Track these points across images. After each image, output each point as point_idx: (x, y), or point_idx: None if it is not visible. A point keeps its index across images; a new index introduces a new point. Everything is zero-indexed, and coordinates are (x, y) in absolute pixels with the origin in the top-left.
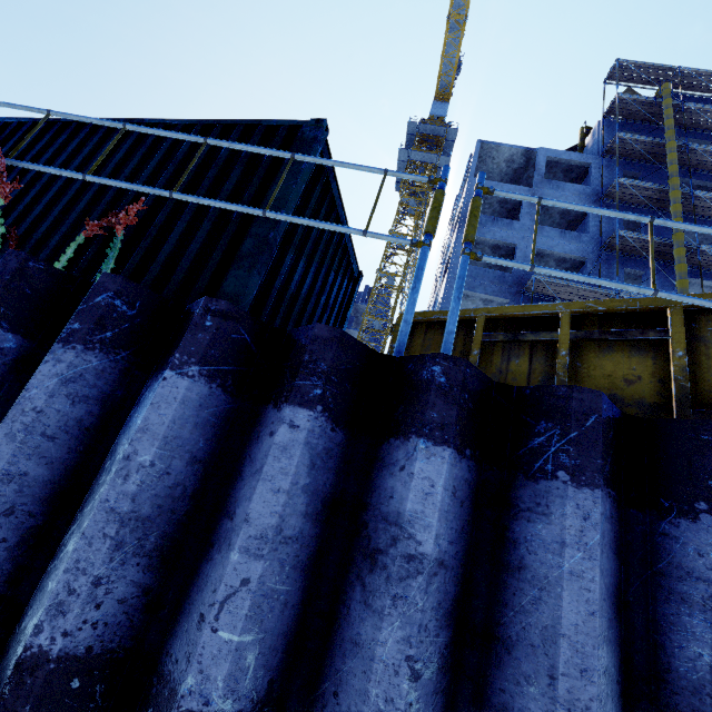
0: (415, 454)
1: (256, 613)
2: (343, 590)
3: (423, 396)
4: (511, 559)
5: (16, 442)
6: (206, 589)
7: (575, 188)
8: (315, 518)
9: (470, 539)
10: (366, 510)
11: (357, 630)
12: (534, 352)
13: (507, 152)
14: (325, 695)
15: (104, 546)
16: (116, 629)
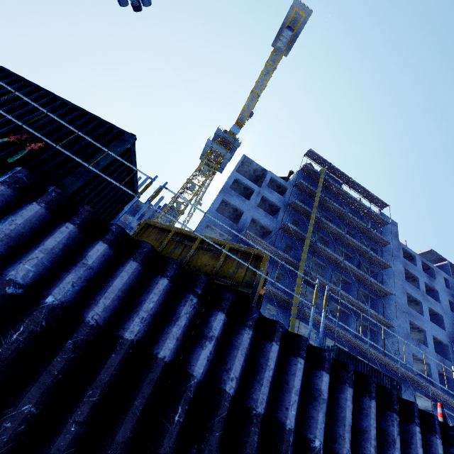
0: (98, 244)
1: (37, 265)
2: (63, 270)
3: (107, 232)
4: (111, 274)
5: None
6: (24, 257)
7: (278, 196)
8: (63, 252)
9: (104, 268)
10: (79, 254)
11: (63, 276)
12: (185, 248)
13: (255, 166)
14: (48, 288)
15: None
16: None
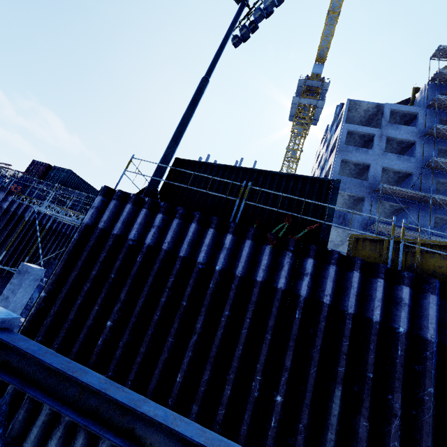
0: (403, 288)
1: (380, 310)
2: (391, 308)
3: (402, 278)
4: (419, 305)
5: (332, 282)
6: (370, 306)
7: (408, 129)
8: (384, 297)
9: (411, 302)
10: (393, 296)
11: (396, 313)
12: (407, 254)
13: (365, 106)
14: (391, 322)
15: (354, 299)
16: (356, 311)
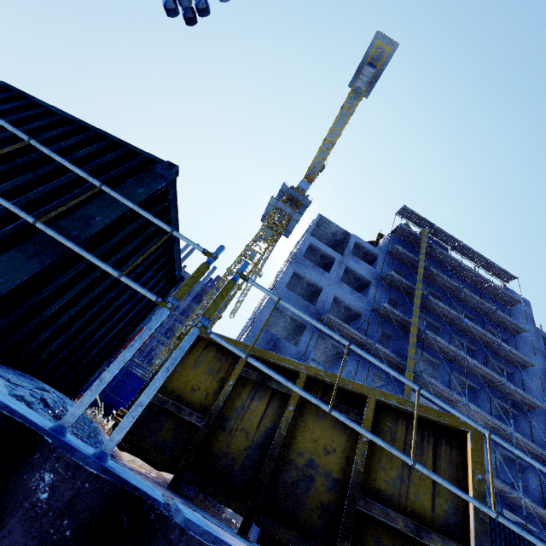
0: None
1: None
2: None
3: (8, 514)
4: None
5: None
6: None
7: (367, 266)
8: None
9: None
10: None
11: None
12: (273, 398)
13: (334, 228)
14: None
15: None
16: None
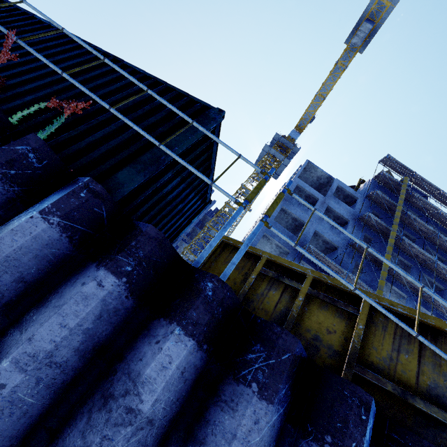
0: (170, 336)
1: None
2: (74, 416)
3: (194, 299)
4: (199, 433)
5: None
6: None
7: (346, 207)
8: (82, 355)
9: (180, 408)
10: (121, 361)
11: None
12: (285, 291)
13: (320, 173)
14: None
15: None
16: None
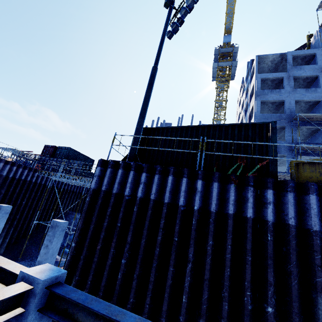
0: None
1: None
2: None
3: None
4: None
5: (293, 206)
6: None
7: (310, 67)
8: None
9: None
10: None
11: None
12: None
13: (271, 57)
14: None
15: (316, 218)
16: (320, 228)
